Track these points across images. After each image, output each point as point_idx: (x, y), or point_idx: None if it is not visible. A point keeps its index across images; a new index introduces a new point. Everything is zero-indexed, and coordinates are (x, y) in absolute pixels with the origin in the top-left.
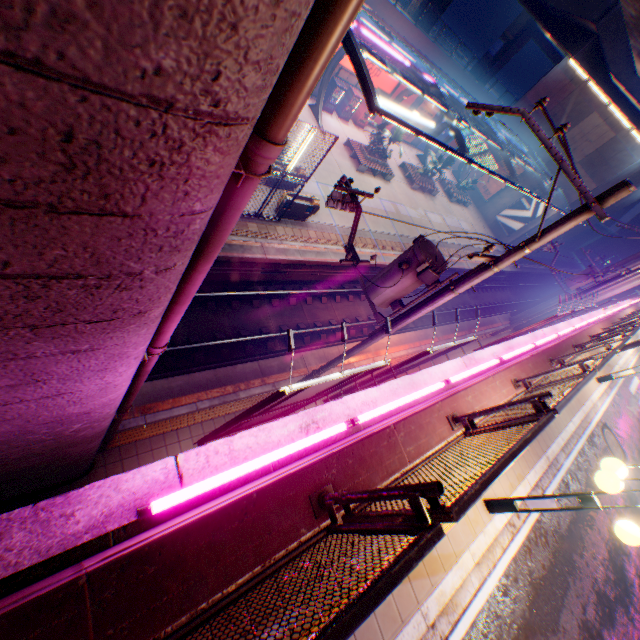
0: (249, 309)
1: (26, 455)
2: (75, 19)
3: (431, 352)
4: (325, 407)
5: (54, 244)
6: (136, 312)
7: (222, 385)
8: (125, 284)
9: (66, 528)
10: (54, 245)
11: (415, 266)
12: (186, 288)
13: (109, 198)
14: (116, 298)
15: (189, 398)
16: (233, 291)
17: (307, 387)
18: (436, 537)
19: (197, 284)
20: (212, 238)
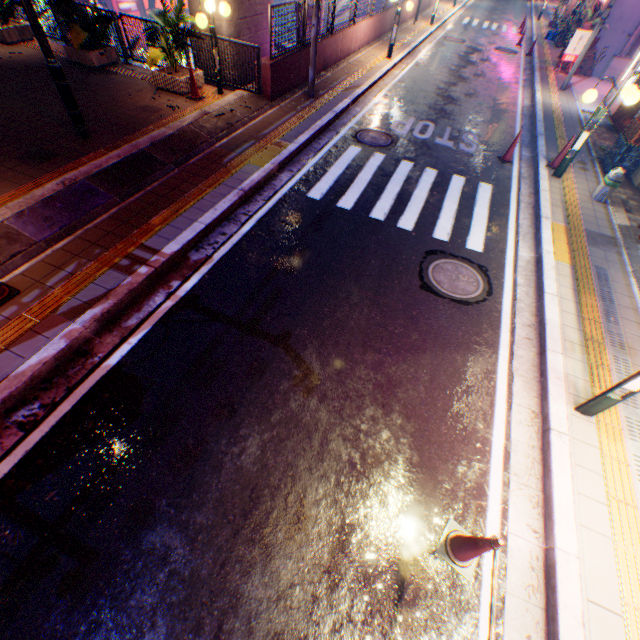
0: None
1: None
2: None
3: None
4: None
5: None
6: None
7: None
8: None
9: None
10: None
11: None
12: None
13: None
14: None
15: None
16: None
17: None
18: None
19: None
20: None
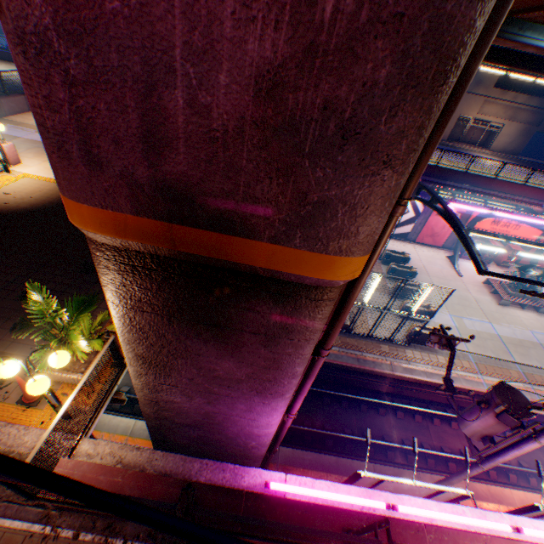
0: (374, 414)
1: (231, 452)
2: (278, 348)
3: (540, 508)
4: (382, 493)
5: (267, 373)
6: (281, 393)
7: (339, 472)
8: (279, 384)
9: (240, 480)
10: (267, 373)
11: (493, 406)
12: (303, 388)
13: (279, 366)
14: (277, 388)
15: (313, 472)
16: (362, 395)
17: (381, 480)
18: (375, 542)
19: (307, 387)
20: (311, 372)
